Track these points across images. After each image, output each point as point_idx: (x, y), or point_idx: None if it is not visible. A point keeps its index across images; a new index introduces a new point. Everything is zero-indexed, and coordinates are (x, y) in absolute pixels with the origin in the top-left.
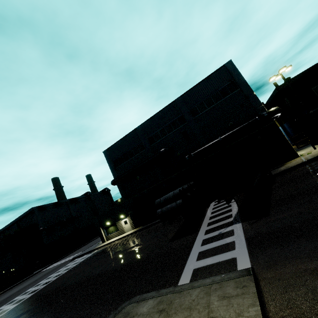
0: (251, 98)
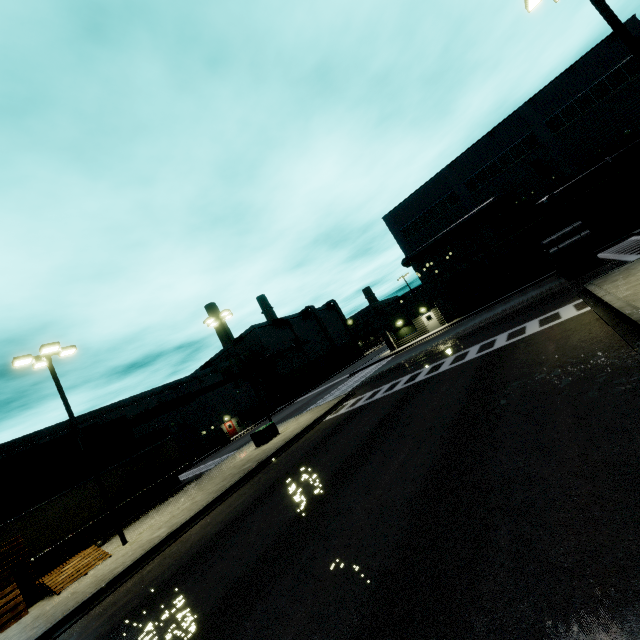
0: None
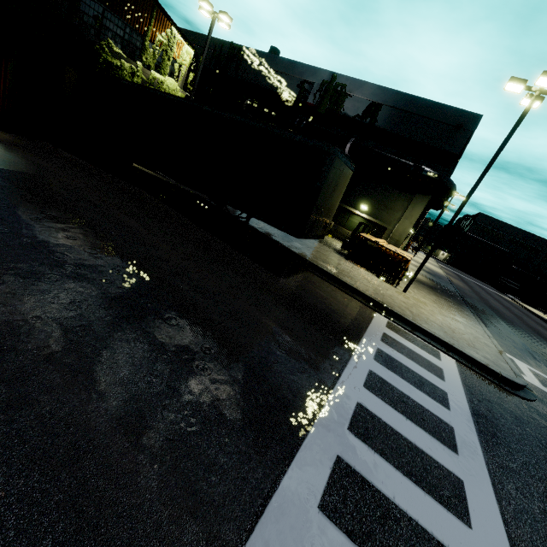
0: None
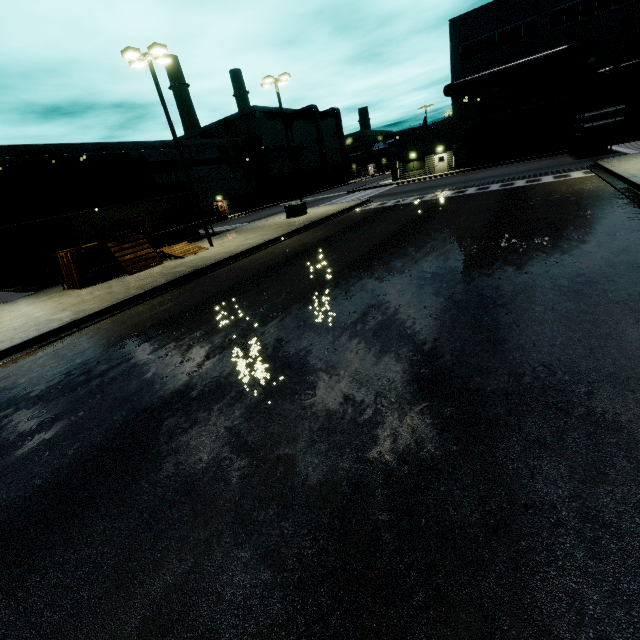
0: None
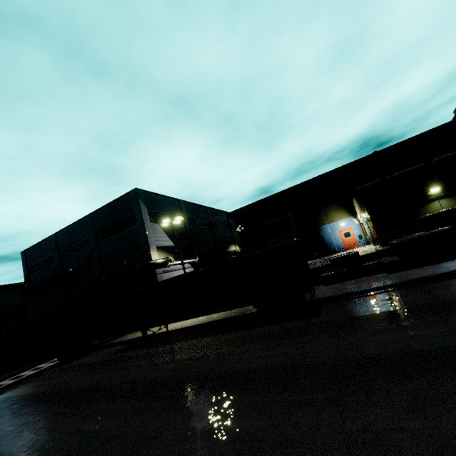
0: (143, 240)
